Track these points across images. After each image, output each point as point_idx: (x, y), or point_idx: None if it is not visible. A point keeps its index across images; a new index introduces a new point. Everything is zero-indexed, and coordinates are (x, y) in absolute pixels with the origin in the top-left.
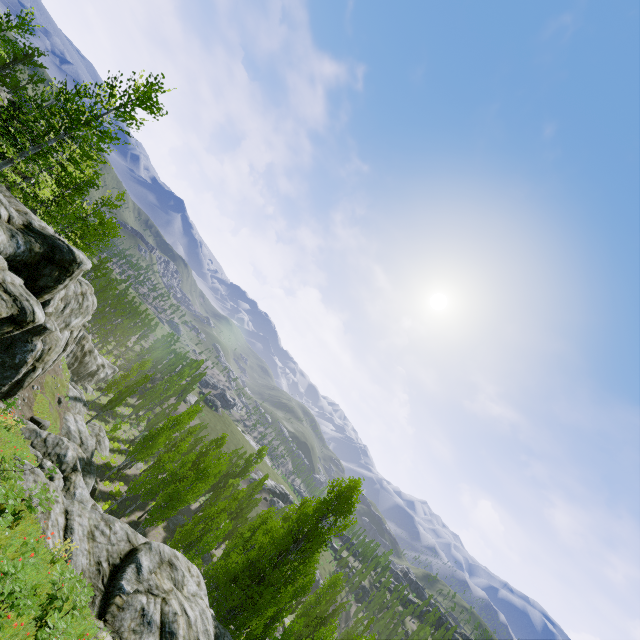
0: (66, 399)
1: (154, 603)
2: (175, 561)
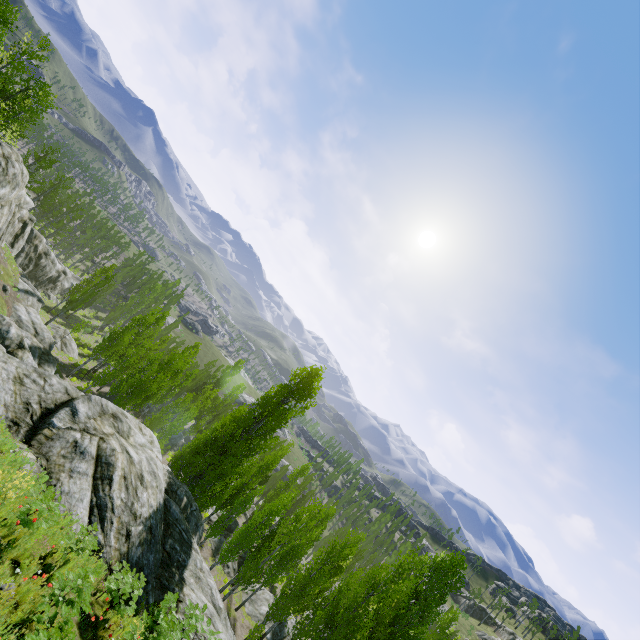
0: (14, 289)
1: (90, 440)
2: (121, 416)
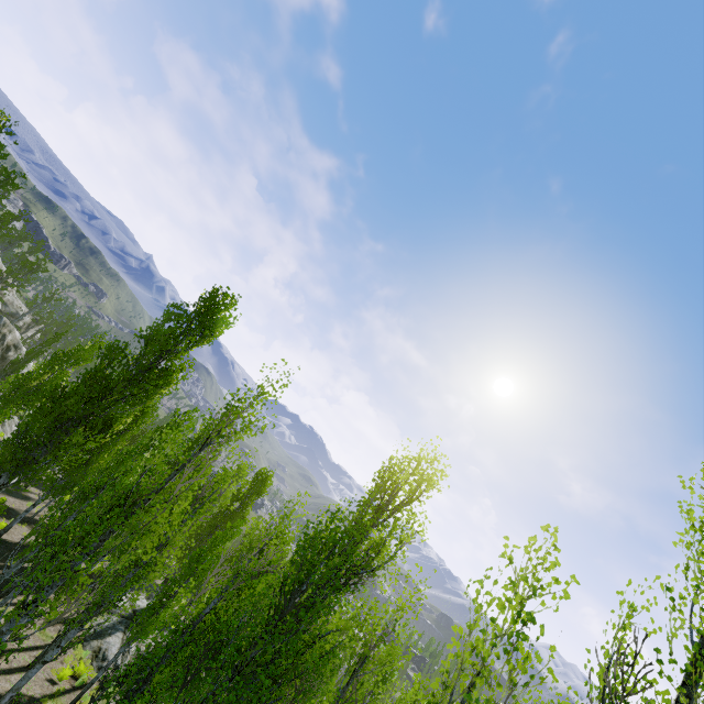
0: None
1: None
2: None
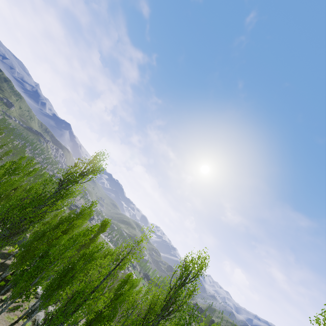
0: None
1: None
2: None
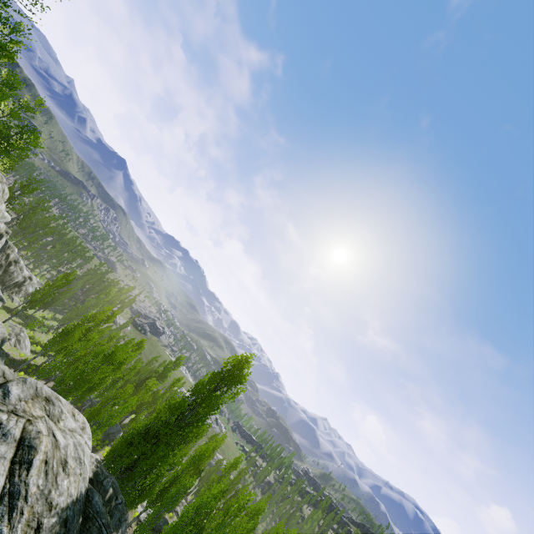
0: None
1: (16, 421)
2: (54, 399)
